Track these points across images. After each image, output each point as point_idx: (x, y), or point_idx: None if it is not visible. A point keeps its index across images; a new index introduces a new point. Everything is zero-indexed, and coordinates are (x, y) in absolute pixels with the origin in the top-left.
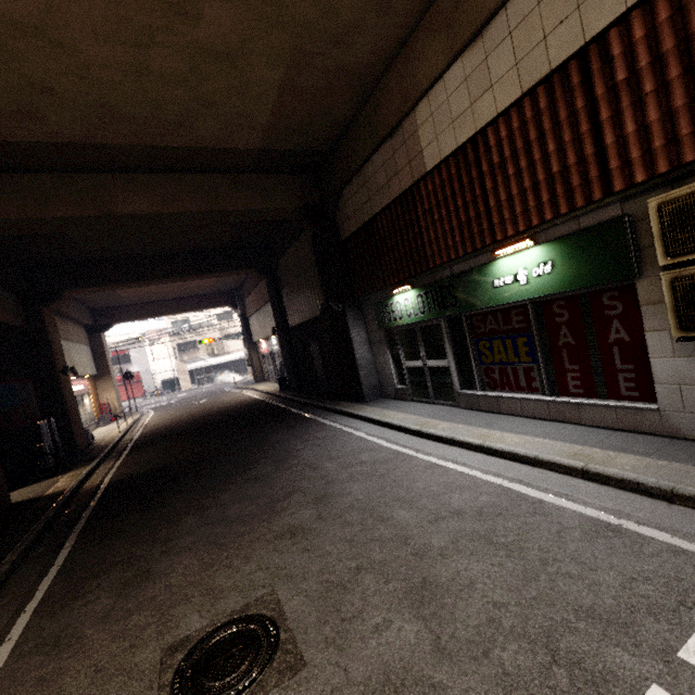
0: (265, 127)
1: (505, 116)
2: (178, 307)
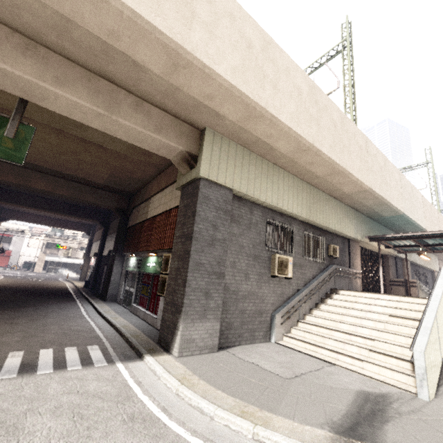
0: (105, 180)
1: (160, 215)
2: (55, 223)
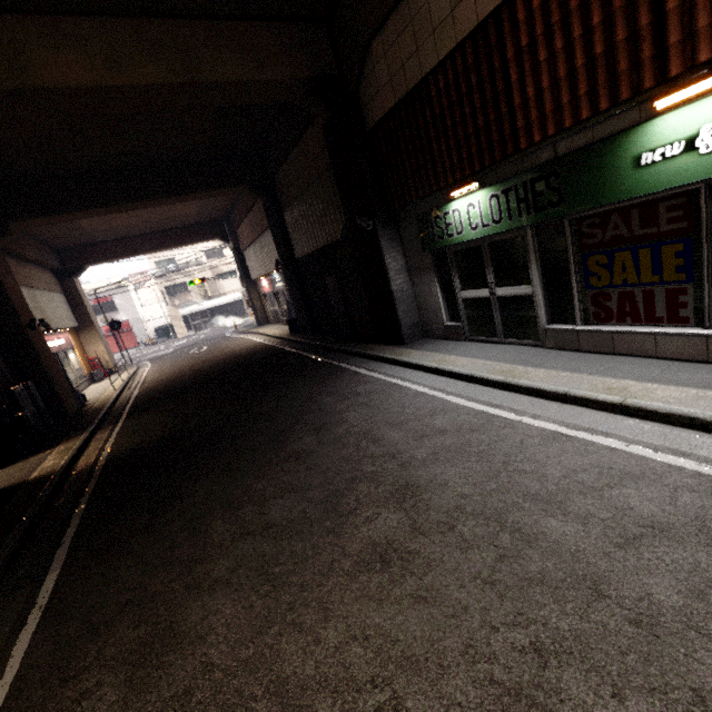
0: None
1: None
2: (159, 243)
